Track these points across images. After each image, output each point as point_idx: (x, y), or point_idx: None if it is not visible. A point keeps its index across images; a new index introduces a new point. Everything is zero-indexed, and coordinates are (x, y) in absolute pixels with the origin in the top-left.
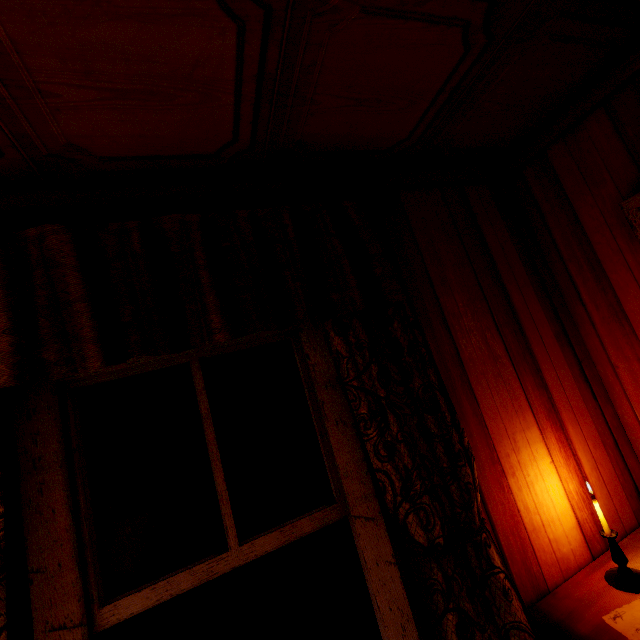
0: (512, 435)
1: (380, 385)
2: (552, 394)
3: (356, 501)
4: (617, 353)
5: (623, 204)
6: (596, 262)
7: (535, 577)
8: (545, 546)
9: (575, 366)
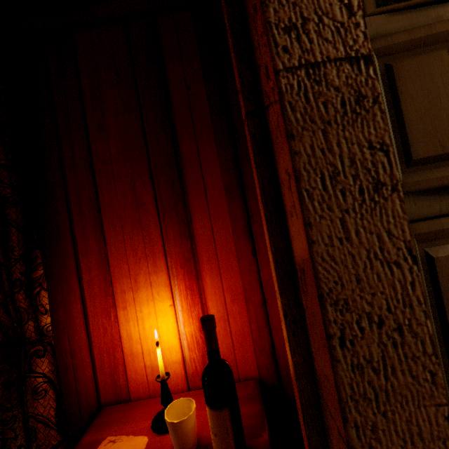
0: (135, 276)
1: None
2: (197, 245)
3: None
4: None
5: None
6: None
7: (120, 388)
8: (139, 369)
9: (240, 220)
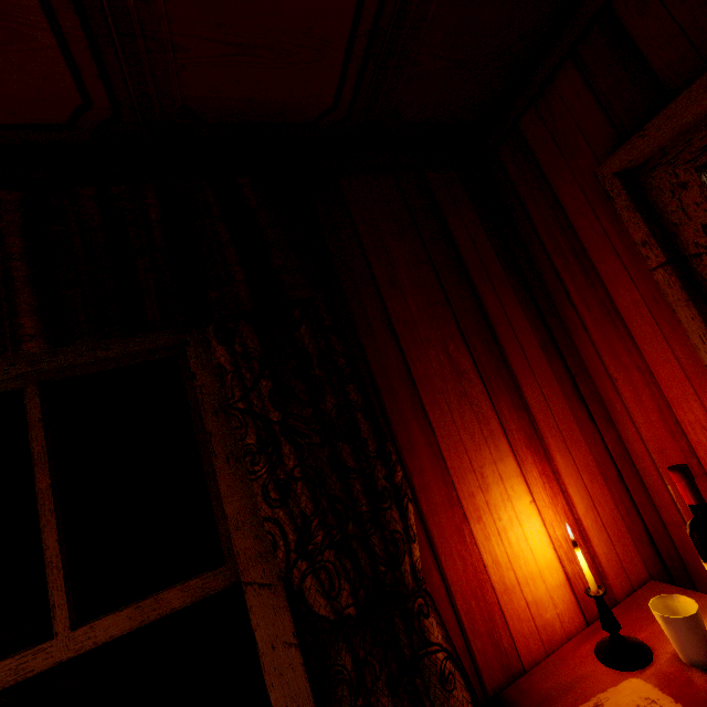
0: (479, 469)
1: (273, 406)
2: (535, 416)
3: (248, 562)
4: (614, 362)
5: (598, 171)
6: (582, 251)
7: (506, 653)
8: (521, 611)
9: (566, 381)
